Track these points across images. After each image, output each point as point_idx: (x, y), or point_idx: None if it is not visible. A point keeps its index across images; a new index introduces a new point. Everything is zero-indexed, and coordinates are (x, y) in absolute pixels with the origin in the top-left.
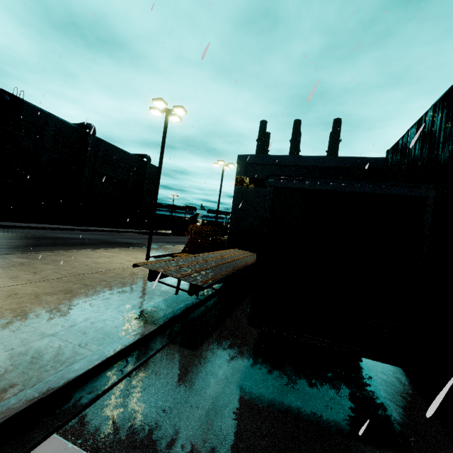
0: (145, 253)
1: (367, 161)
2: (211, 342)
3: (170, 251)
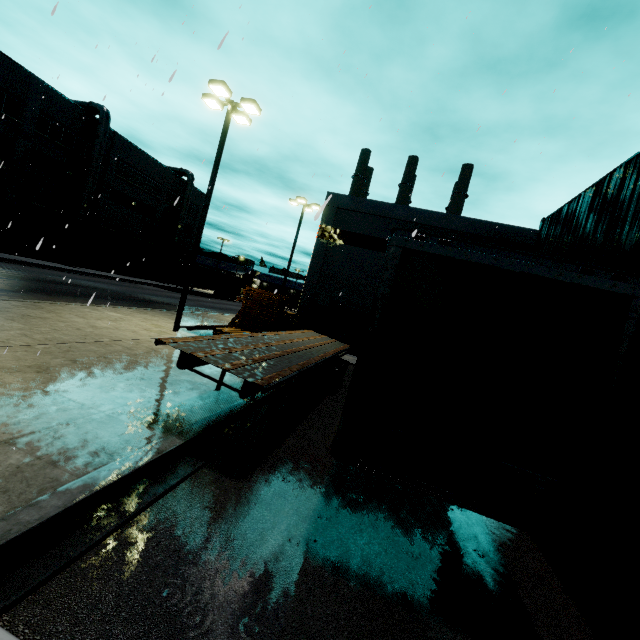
0: (173, 319)
1: (505, 230)
2: (266, 470)
3: (210, 322)
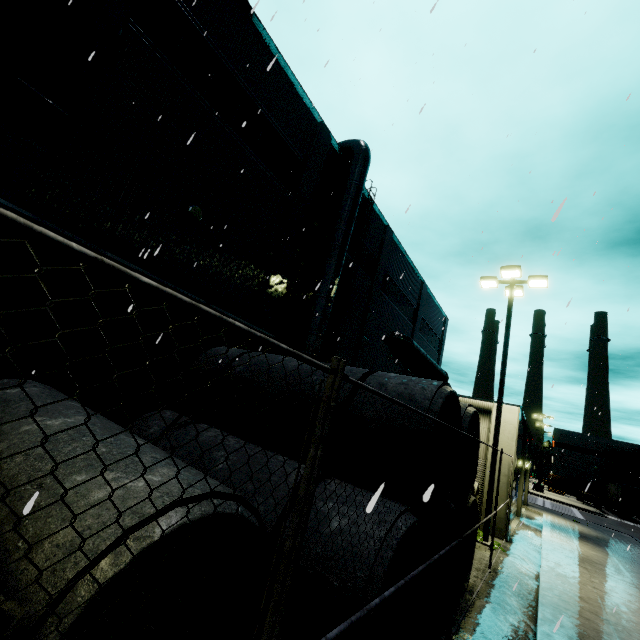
0: None
1: None
2: (608, 514)
3: None
